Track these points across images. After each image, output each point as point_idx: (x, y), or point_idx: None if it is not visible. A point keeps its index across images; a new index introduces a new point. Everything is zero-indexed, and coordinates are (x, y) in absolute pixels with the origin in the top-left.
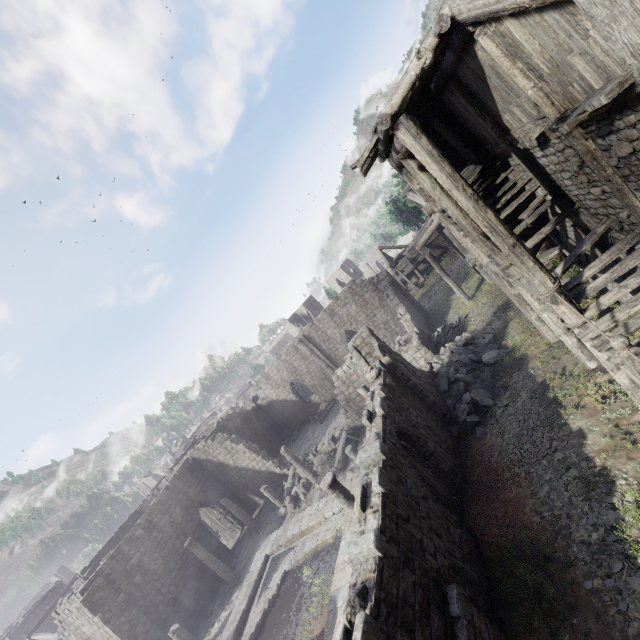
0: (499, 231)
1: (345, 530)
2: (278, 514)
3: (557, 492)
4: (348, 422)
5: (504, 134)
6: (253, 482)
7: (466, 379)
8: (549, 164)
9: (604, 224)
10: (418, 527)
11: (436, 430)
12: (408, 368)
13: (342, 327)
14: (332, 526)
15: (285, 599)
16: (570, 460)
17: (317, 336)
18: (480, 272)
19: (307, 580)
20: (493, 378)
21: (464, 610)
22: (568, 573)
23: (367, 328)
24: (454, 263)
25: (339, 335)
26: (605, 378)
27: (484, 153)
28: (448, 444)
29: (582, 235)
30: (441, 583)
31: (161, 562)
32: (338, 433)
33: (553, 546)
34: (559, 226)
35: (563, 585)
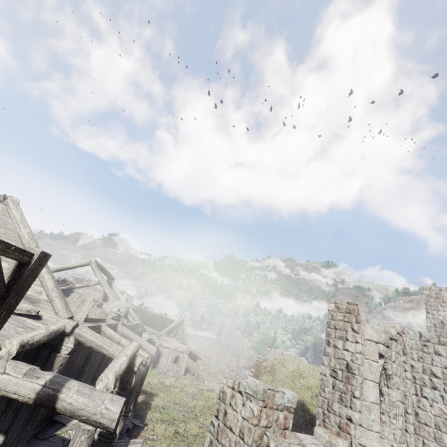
0: None
1: None
2: None
3: None
4: None
5: None
6: None
7: None
8: None
9: None
10: None
11: None
12: None
13: None
14: None
15: None
16: None
17: None
18: None
19: None
20: None
21: None
22: None
23: None
24: None
25: None
26: None
27: None
28: None
29: None
30: None
31: None
32: None
33: None
34: None
35: None
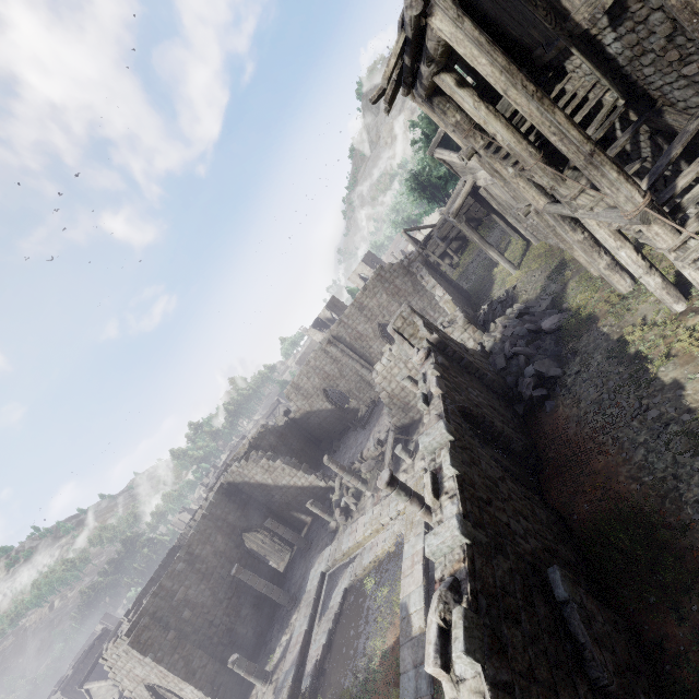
0: (572, 137)
1: (407, 533)
2: (329, 529)
3: (656, 453)
4: (394, 421)
5: (561, 22)
6: (297, 500)
7: (526, 351)
8: (623, 50)
9: (698, 118)
10: (502, 510)
11: (500, 410)
12: (459, 346)
13: (374, 321)
14: (391, 532)
15: (349, 614)
16: (667, 416)
17: (347, 335)
18: (525, 235)
19: (371, 591)
20: (557, 346)
21: (572, 593)
22: (684, 538)
23: (407, 306)
24: (491, 235)
25: (371, 330)
26: (698, 319)
27: (532, 63)
28: (515, 423)
29: (664, 145)
30: (539, 567)
31: (209, 594)
32: (384, 436)
33: (661, 512)
34: (630, 145)
35: (680, 552)
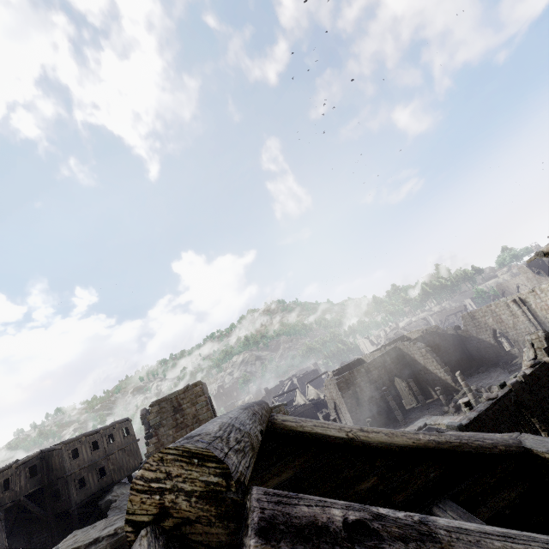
0: None
1: None
2: (442, 409)
3: None
4: None
5: None
6: (433, 382)
7: None
8: None
9: None
10: None
11: None
12: None
13: None
14: None
15: None
16: None
17: (534, 302)
18: None
19: None
20: None
21: None
22: None
23: (544, 331)
24: None
25: None
26: None
27: None
28: None
29: None
30: None
31: (369, 389)
32: None
33: None
34: None
35: None
